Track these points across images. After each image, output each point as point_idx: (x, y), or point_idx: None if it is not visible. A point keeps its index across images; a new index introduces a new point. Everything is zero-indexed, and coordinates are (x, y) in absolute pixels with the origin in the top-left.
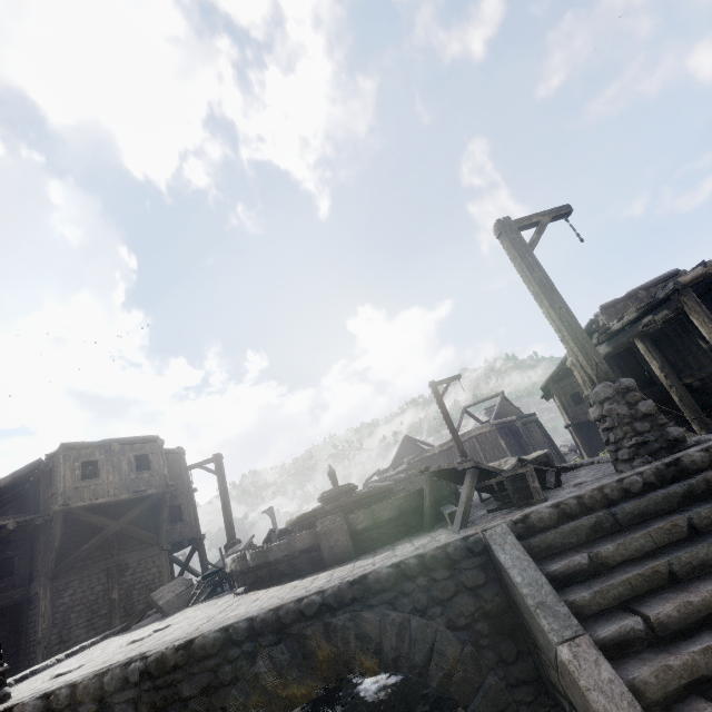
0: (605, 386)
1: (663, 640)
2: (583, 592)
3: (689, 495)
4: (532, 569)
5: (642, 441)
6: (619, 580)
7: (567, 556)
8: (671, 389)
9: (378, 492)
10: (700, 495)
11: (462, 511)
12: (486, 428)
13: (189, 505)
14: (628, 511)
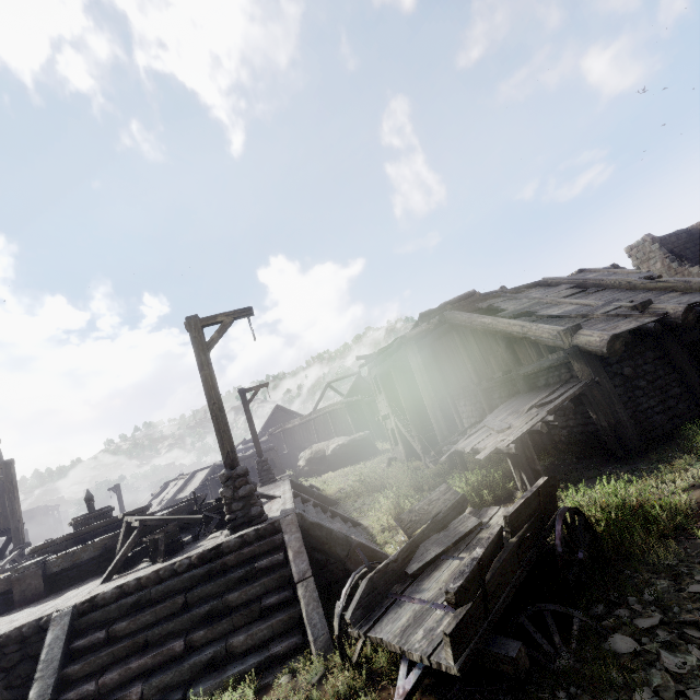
0: (223, 474)
1: (103, 695)
2: (79, 663)
3: (207, 575)
4: (59, 647)
5: (229, 519)
6: (106, 652)
7: (99, 630)
8: (406, 412)
9: (116, 520)
10: (214, 574)
11: (111, 567)
12: (338, 406)
13: (3, 496)
14: (160, 590)
